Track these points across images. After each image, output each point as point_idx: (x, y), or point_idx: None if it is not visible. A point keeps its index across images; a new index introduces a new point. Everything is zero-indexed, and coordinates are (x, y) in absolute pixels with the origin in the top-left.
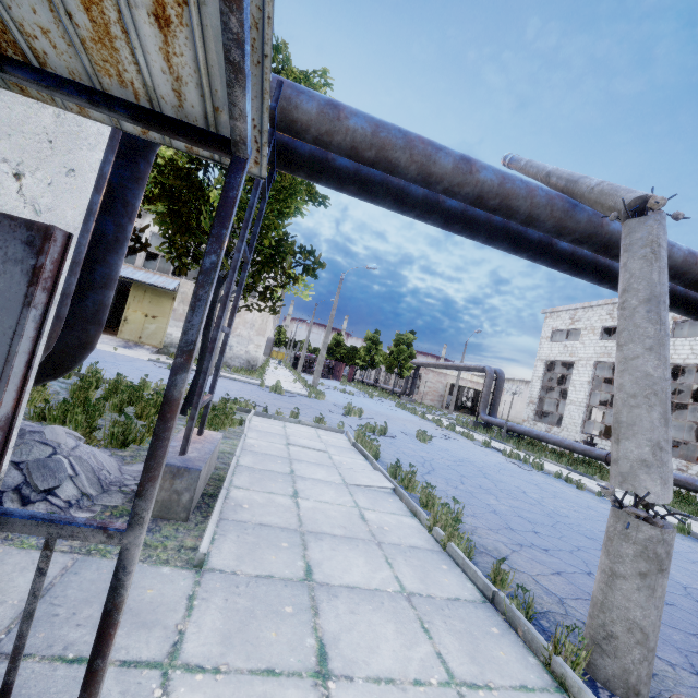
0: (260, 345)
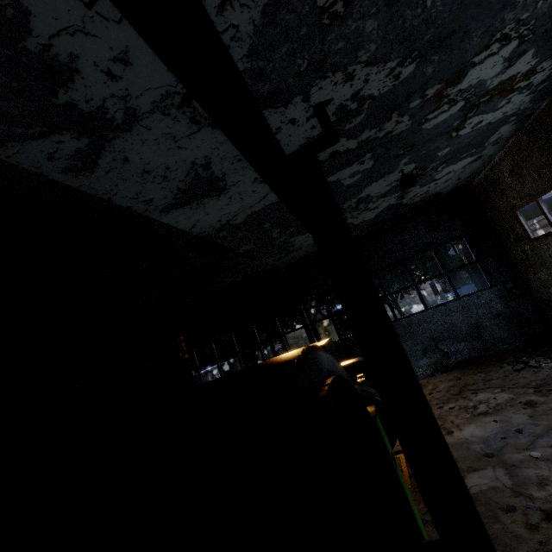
0: (431, 293)
